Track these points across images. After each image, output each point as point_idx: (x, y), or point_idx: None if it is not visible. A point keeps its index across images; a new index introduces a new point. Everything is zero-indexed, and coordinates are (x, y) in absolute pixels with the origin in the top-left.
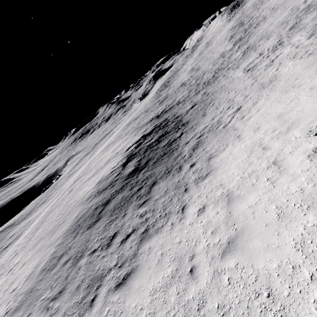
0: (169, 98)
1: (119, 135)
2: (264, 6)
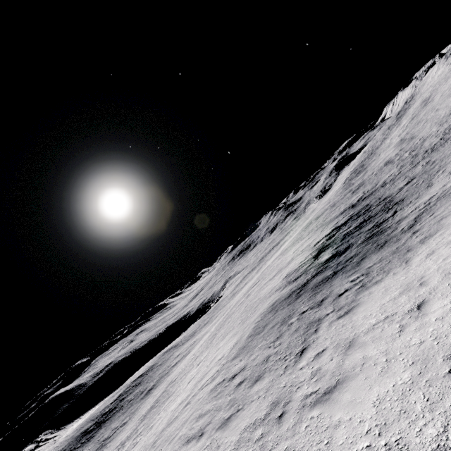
0: (366, 184)
1: (297, 238)
2: None
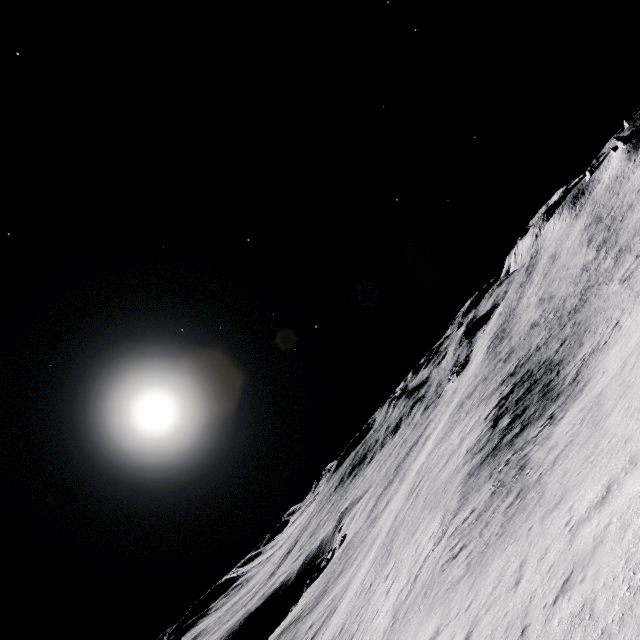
0: (517, 350)
1: (453, 422)
2: (624, 189)
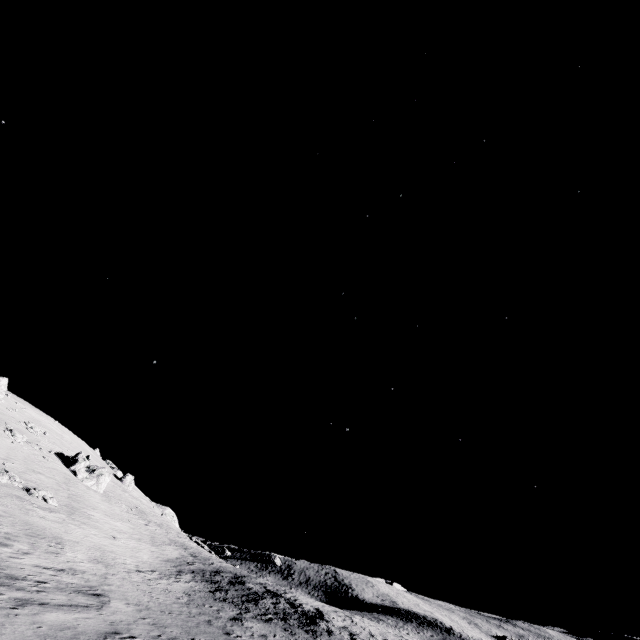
0: None
1: None
2: None
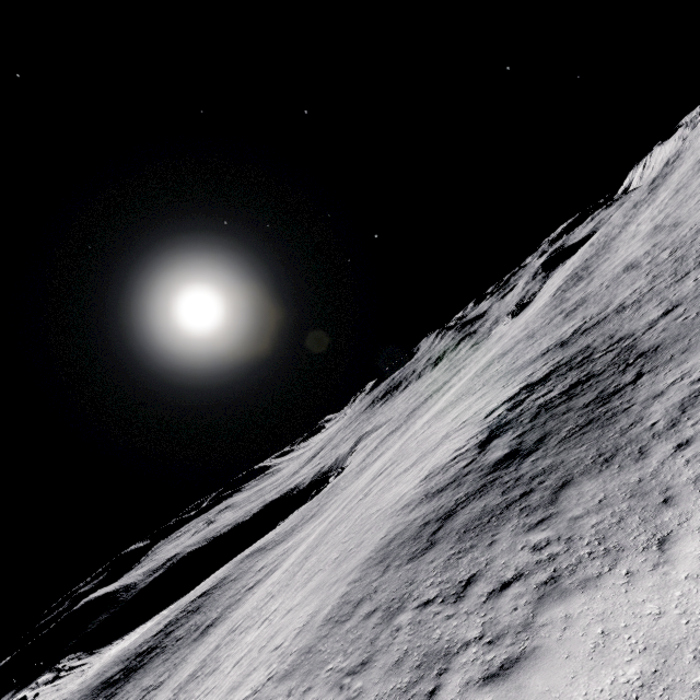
0: (590, 303)
1: (466, 390)
2: None
